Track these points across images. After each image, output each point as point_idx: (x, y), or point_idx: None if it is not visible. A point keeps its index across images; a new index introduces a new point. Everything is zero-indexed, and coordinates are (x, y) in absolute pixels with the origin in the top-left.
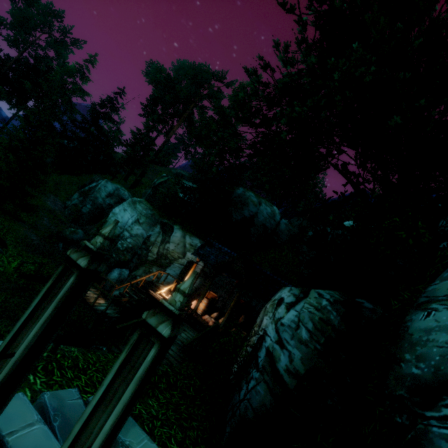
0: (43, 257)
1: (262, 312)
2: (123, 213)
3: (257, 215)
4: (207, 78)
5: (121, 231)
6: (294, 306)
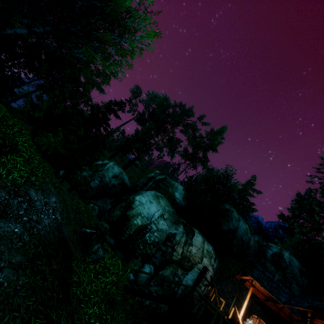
0: None
1: None
2: (149, 204)
3: (237, 229)
4: (190, 114)
5: (148, 222)
6: None
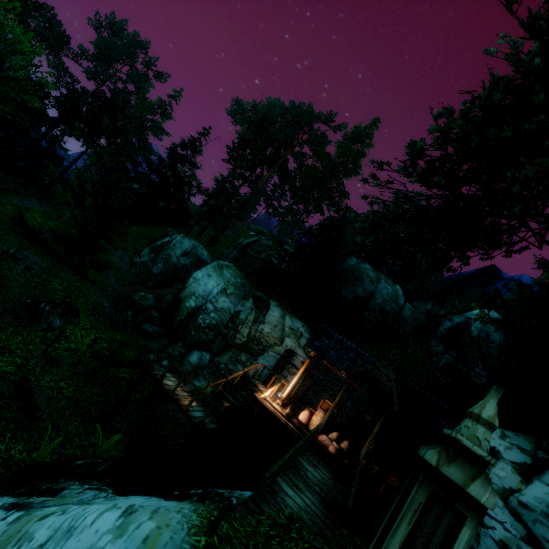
0: (115, 330)
1: None
2: (207, 279)
3: (374, 295)
4: (309, 120)
5: (203, 302)
6: (539, 475)
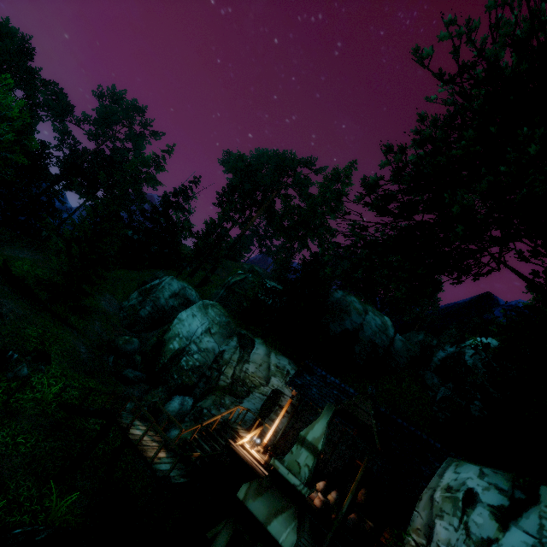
0: (90, 377)
1: (422, 505)
2: (191, 319)
3: (362, 327)
4: (293, 165)
5: (187, 343)
6: (516, 520)
